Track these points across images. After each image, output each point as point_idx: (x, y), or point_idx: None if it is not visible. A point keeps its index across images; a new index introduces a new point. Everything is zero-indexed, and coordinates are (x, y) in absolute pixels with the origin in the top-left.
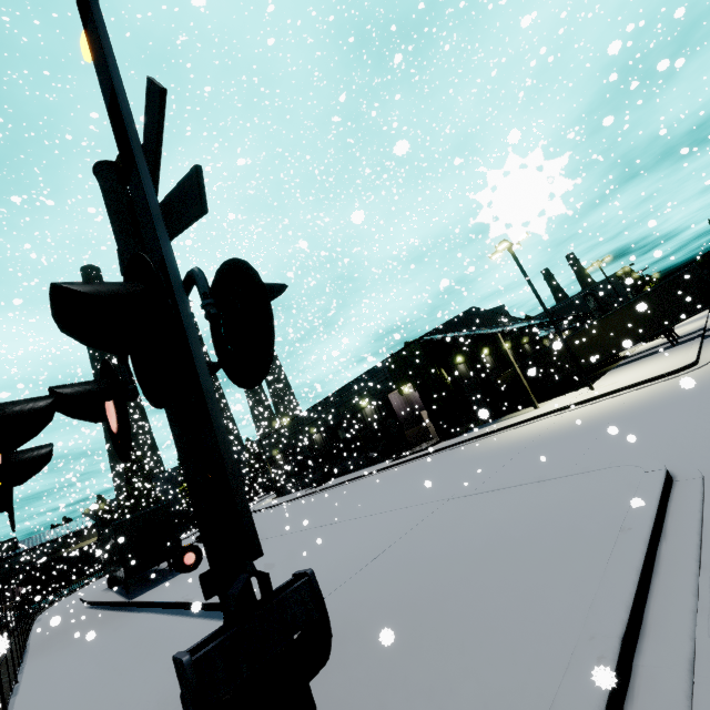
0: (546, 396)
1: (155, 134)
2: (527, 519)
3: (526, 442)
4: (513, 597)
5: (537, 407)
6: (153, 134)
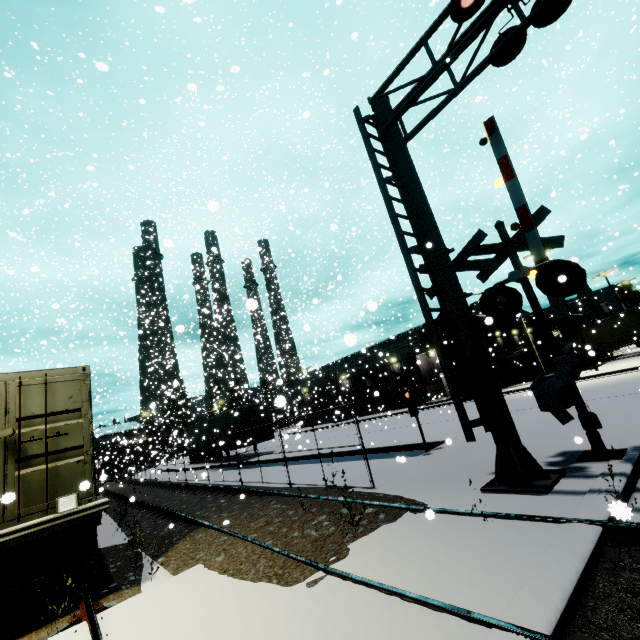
0: None
1: (540, 221)
2: None
3: None
4: None
5: None
6: (538, 221)
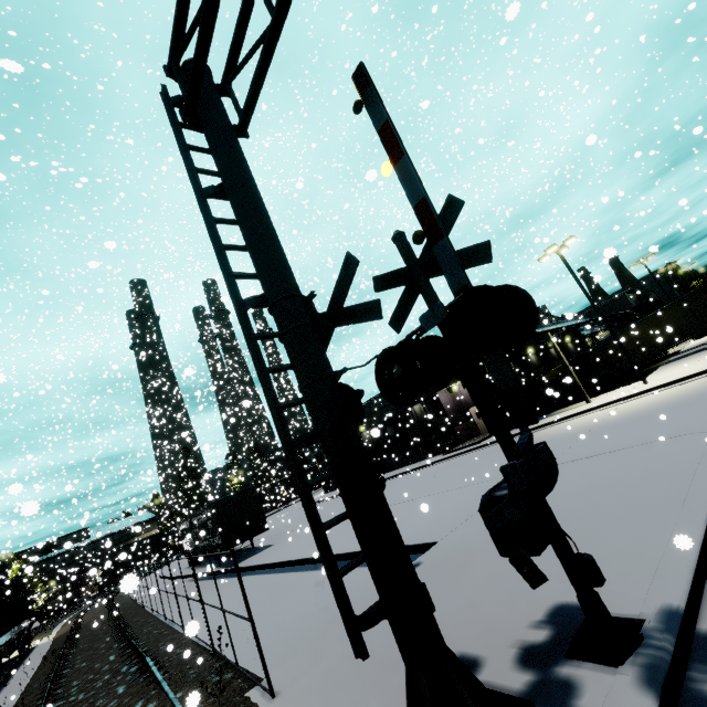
0: (594, 393)
1: (452, 222)
2: (612, 473)
3: (586, 429)
4: (617, 511)
5: (589, 401)
6: (449, 222)
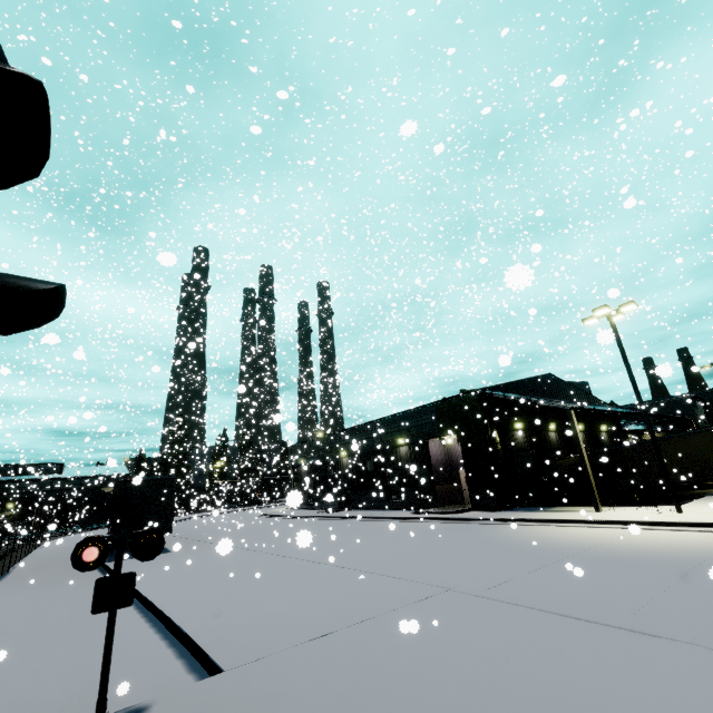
0: (614, 500)
1: None
2: (540, 677)
3: (573, 549)
4: None
5: (599, 510)
6: None
